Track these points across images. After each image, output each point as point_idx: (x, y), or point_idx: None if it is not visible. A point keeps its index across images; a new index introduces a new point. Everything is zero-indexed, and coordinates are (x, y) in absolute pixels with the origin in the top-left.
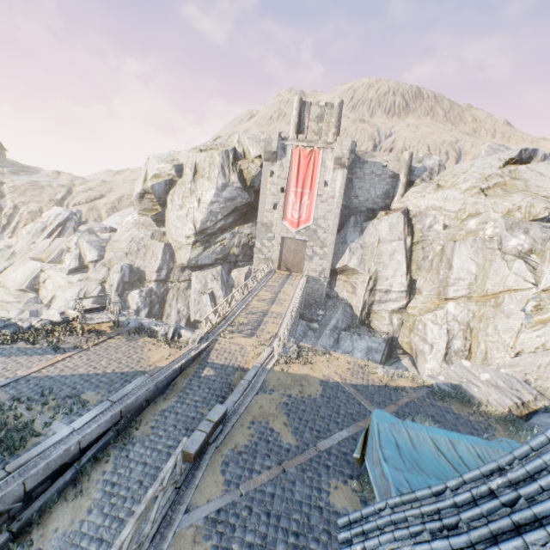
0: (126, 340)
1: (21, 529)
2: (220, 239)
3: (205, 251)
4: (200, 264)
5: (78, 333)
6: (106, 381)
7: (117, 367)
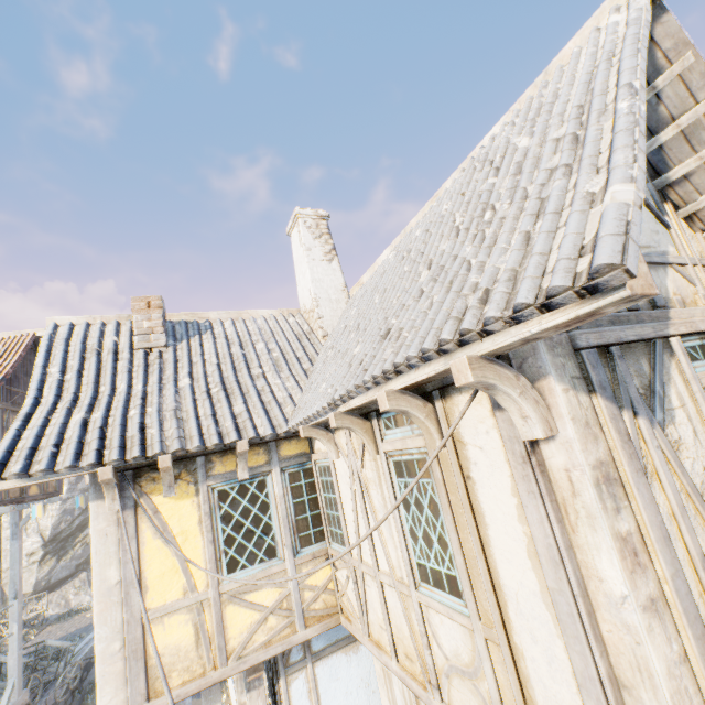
0: (62, 623)
1: (84, 696)
2: (81, 538)
3: (61, 561)
4: (55, 581)
5: (3, 644)
6: (79, 631)
7: (77, 627)
